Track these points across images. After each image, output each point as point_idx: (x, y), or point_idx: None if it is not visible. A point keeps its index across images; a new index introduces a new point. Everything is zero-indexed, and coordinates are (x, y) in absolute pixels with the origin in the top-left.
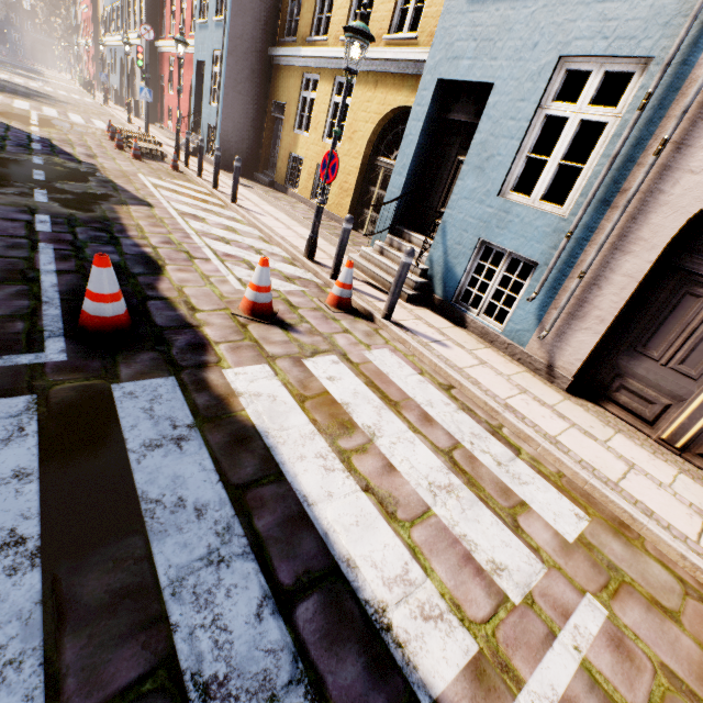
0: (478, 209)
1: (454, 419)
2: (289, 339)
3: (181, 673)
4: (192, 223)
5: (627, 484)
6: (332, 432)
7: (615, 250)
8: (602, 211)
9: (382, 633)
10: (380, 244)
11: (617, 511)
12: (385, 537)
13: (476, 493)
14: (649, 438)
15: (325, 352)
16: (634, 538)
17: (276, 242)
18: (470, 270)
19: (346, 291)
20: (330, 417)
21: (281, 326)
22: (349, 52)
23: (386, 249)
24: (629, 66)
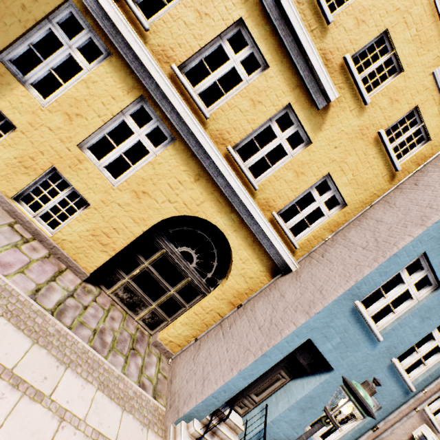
0: (290, 431)
1: None
2: None
3: None
4: None
5: None
6: None
7: None
8: None
9: None
10: (202, 433)
11: None
12: None
13: None
14: None
15: None
16: None
17: None
18: None
19: None
20: None
21: None
22: (353, 421)
23: (206, 439)
24: (374, 403)
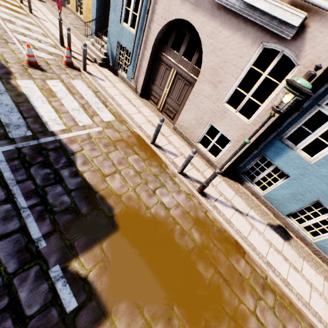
0: (116, 28)
1: (92, 99)
2: (43, 74)
3: (2, 122)
4: (8, 25)
5: (133, 115)
6: (48, 97)
7: (144, 48)
8: (141, 33)
9: (45, 124)
10: (92, 40)
11: (125, 119)
12: (53, 114)
13: (85, 112)
14: (156, 109)
15: (55, 79)
16: (125, 123)
17: (49, 36)
18: (118, 54)
19: (68, 59)
20: (49, 94)
21: (41, 70)
22: None
23: (94, 43)
24: None
